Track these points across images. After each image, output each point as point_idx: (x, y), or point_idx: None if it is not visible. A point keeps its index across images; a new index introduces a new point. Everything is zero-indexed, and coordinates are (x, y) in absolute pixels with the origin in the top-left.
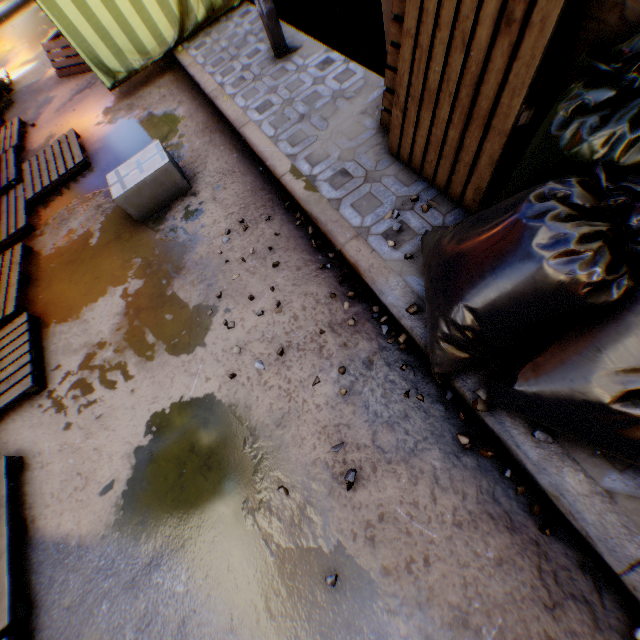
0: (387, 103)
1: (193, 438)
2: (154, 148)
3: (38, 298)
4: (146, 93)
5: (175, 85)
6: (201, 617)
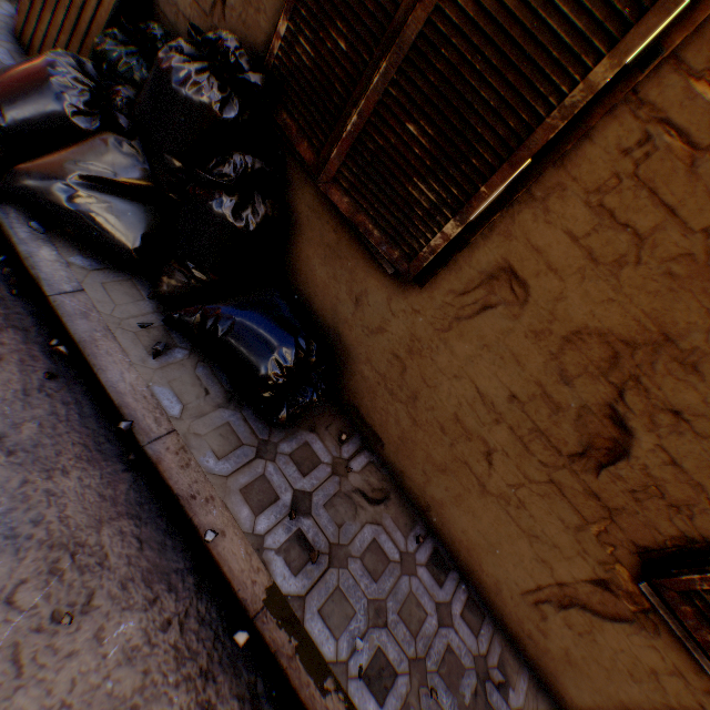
0: None
1: None
2: None
3: None
4: None
5: None
6: None
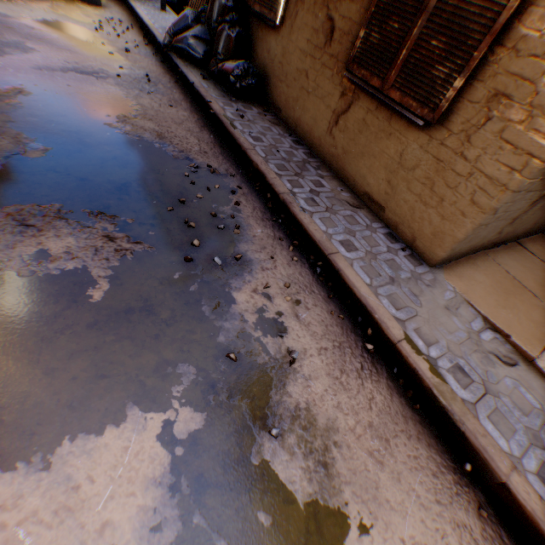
0: None
1: (73, 29)
2: None
3: None
4: None
5: None
6: (61, 41)
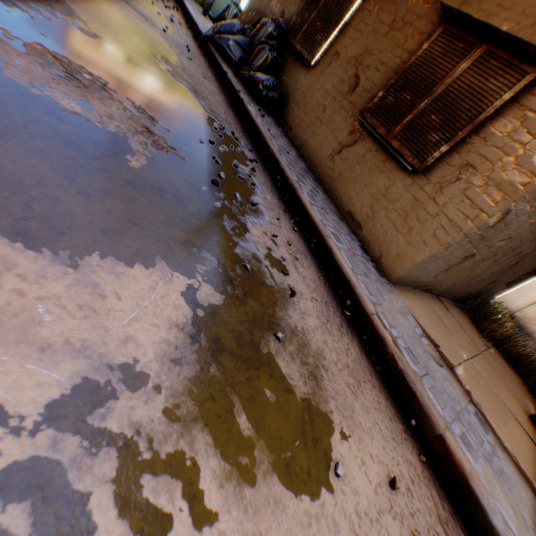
0: None
1: None
2: None
3: None
4: None
5: None
6: None
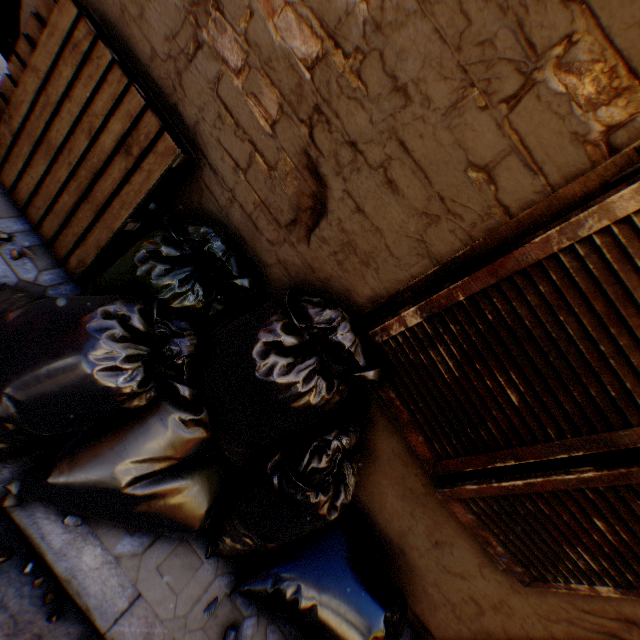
0: (1, 108)
1: None
2: None
3: None
4: None
5: None
6: None
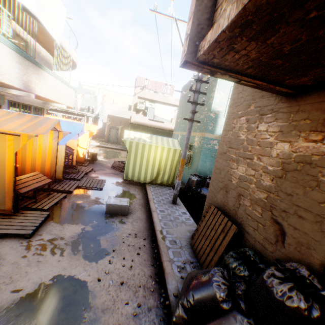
0: (195, 232)
1: (67, 293)
2: (127, 199)
3: (54, 210)
4: (131, 186)
5: (140, 189)
6: None
